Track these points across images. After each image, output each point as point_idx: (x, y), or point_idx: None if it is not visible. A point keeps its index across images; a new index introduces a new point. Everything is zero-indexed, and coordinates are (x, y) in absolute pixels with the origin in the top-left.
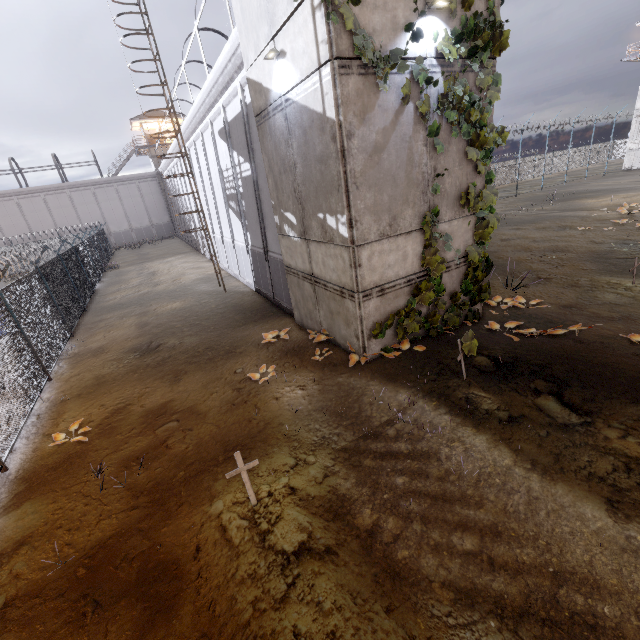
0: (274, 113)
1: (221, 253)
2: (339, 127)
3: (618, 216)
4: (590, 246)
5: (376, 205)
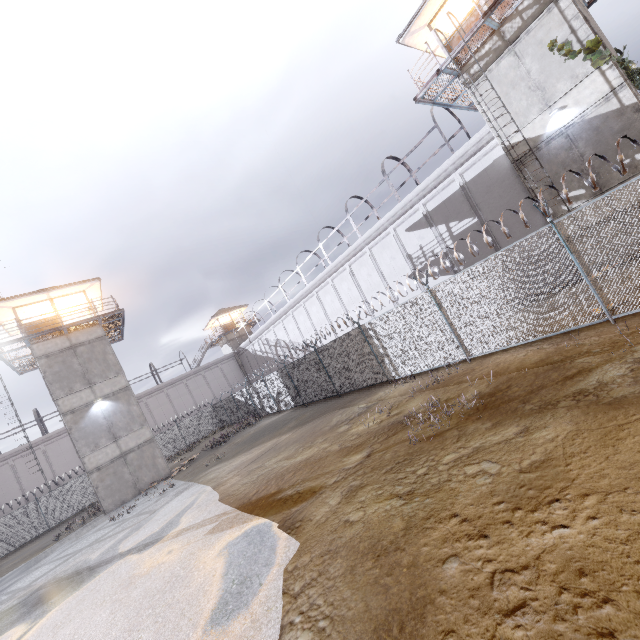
0: (548, 143)
1: None
2: (639, 104)
3: None
4: None
5: None
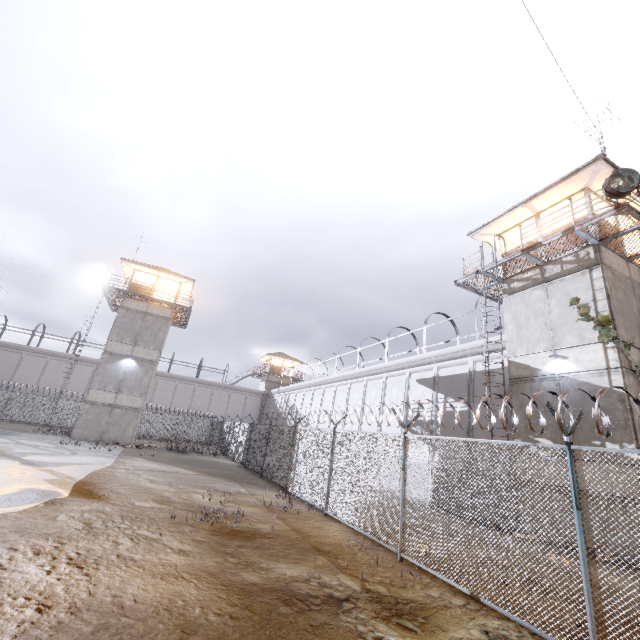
0: (541, 380)
1: None
2: (627, 396)
3: None
4: None
5: None
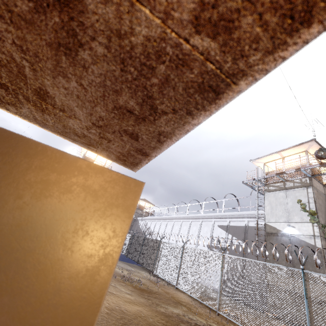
0: (282, 236)
1: None
2: (322, 250)
3: None
4: None
5: None
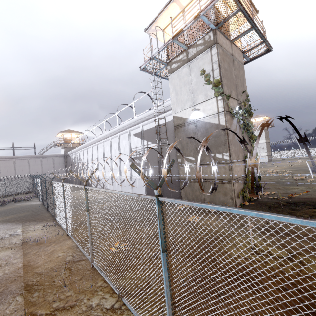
0: (188, 125)
1: (116, 185)
2: (226, 127)
3: (269, 173)
4: (270, 180)
5: (234, 150)
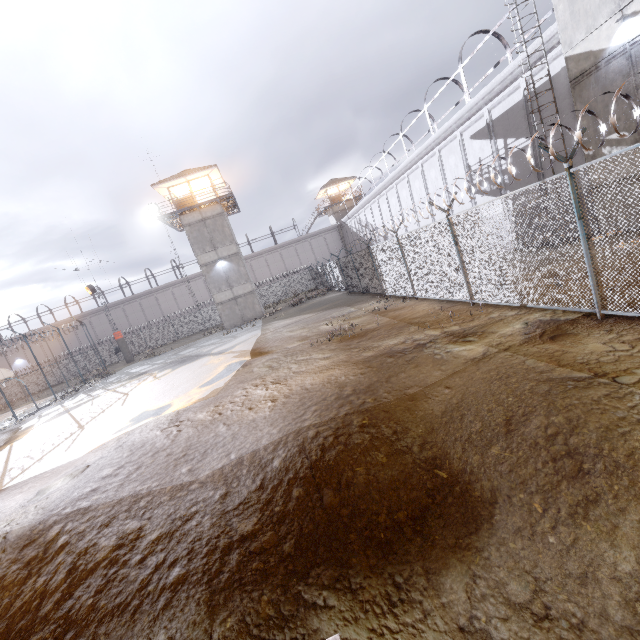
0: (608, 63)
1: None
2: None
3: None
4: None
5: None
